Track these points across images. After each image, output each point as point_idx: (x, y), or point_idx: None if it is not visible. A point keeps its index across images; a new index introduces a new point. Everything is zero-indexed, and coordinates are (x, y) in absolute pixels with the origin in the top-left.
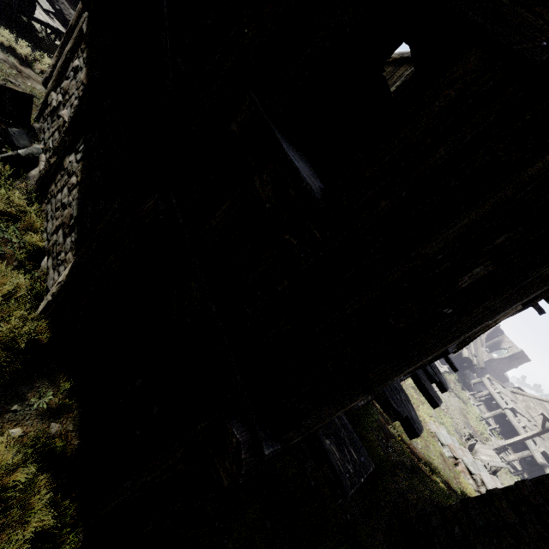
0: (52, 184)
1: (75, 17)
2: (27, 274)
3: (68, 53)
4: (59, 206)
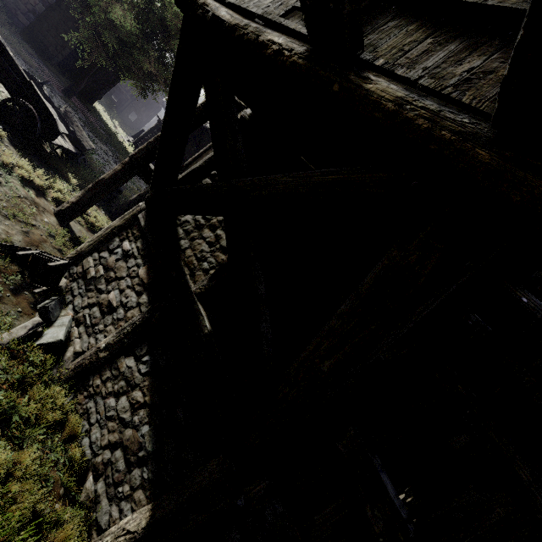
0: (96, 376)
1: (111, 174)
2: (81, 512)
3: (115, 229)
4: (114, 417)
